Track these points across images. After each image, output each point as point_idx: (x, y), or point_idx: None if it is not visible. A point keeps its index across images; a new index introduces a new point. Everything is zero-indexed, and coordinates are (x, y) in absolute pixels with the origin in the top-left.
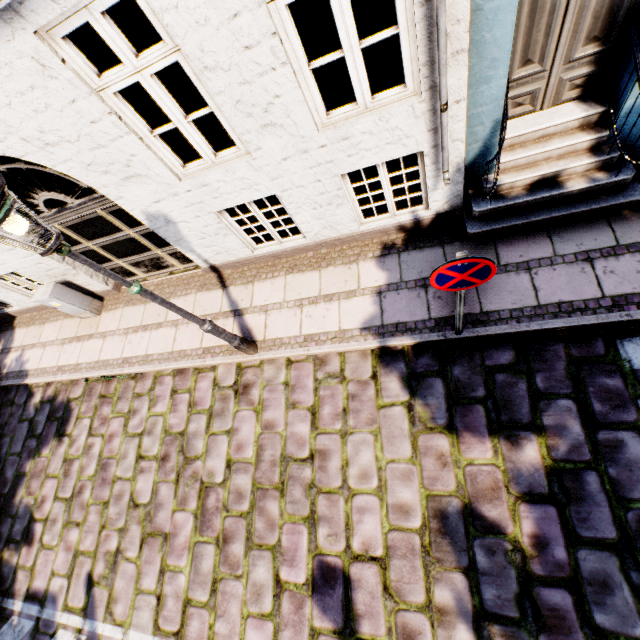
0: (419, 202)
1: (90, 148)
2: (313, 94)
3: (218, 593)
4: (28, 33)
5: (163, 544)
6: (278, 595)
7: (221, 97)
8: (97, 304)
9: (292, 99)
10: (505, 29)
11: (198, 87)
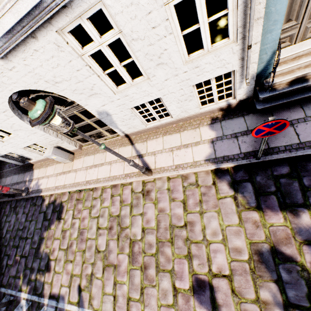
0: (228, 96)
1: (75, 83)
2: (182, 47)
3: (144, 294)
4: (53, 32)
5: (114, 270)
6: (175, 295)
7: (138, 53)
8: (71, 156)
9: (172, 50)
10: (282, 4)
11: (127, 49)
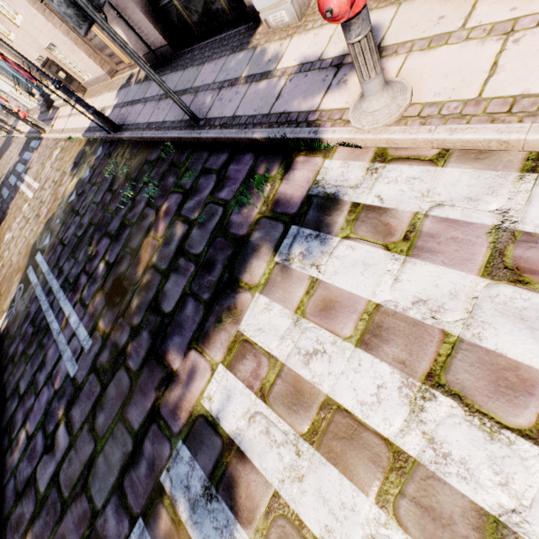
0: None
1: None
2: None
3: None
4: None
5: None
6: None
7: None
8: None
9: None
10: None
11: None
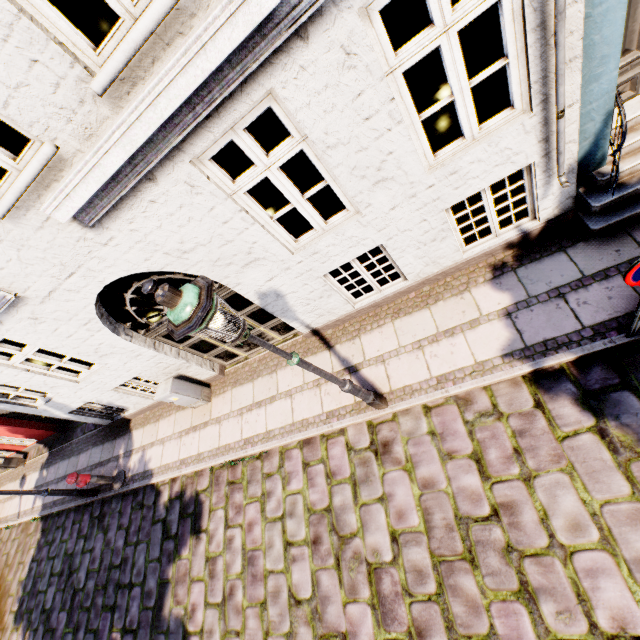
0: (516, 217)
1: (219, 246)
2: (422, 142)
3: None
4: (185, 163)
5: None
6: None
7: (338, 169)
8: (206, 391)
9: (404, 151)
10: (614, 26)
11: (317, 166)
